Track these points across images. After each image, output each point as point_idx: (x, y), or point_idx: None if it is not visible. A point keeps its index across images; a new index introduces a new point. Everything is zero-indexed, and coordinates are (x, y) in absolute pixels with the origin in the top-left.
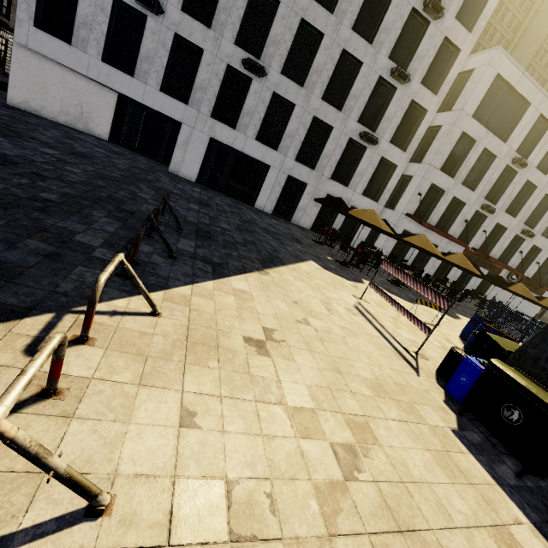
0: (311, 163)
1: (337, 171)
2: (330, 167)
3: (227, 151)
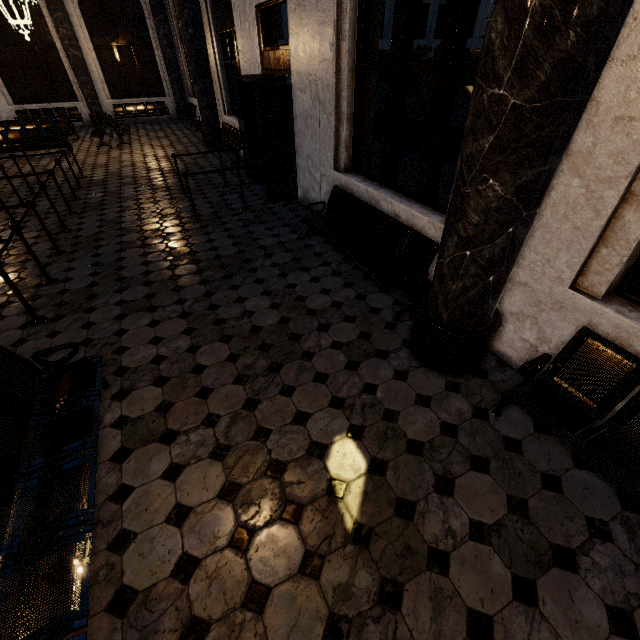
0: (421, 35)
1: (436, 31)
2: (432, 32)
3: (379, 55)
